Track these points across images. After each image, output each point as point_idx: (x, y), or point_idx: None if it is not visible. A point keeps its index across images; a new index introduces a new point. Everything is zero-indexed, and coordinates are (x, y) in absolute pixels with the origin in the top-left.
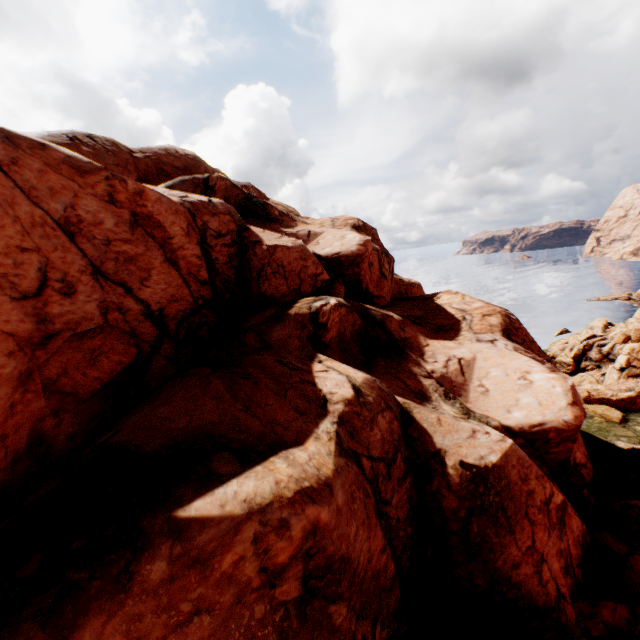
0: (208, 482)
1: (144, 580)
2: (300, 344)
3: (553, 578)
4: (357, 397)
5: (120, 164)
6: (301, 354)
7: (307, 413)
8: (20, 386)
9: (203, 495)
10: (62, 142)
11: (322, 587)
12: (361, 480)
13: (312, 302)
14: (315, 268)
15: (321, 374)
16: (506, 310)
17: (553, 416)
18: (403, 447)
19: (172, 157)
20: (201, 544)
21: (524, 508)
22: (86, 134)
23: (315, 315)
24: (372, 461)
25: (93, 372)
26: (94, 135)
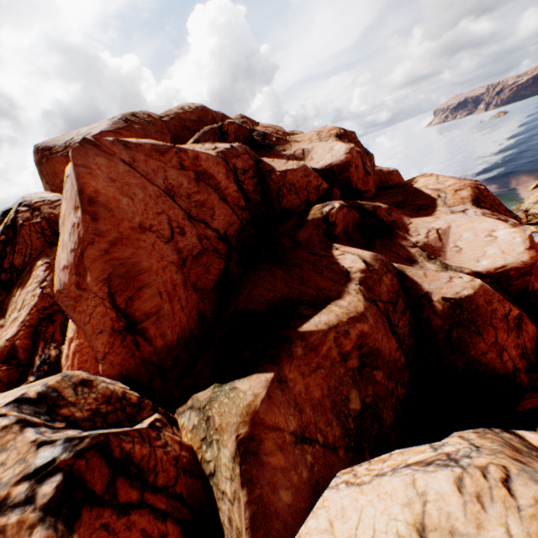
0: (303, 318)
1: (296, 354)
2: (319, 239)
3: (511, 359)
4: (367, 267)
5: (158, 131)
6: (322, 246)
7: (338, 281)
8: (185, 288)
9: (305, 323)
10: (122, 126)
11: (368, 362)
12: (379, 313)
13: (321, 208)
14: (316, 181)
15: (340, 257)
16: (476, 182)
17: (513, 259)
18: (401, 294)
19: (188, 113)
20: (312, 342)
21: (489, 320)
22: (130, 114)
23: (326, 217)
24: (383, 303)
25: (209, 277)
26: (135, 112)
